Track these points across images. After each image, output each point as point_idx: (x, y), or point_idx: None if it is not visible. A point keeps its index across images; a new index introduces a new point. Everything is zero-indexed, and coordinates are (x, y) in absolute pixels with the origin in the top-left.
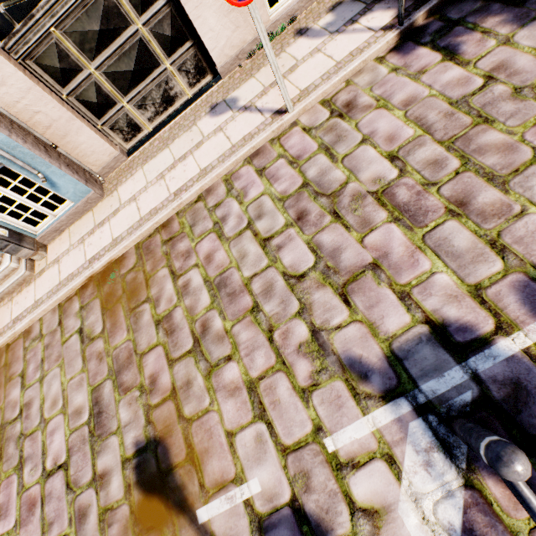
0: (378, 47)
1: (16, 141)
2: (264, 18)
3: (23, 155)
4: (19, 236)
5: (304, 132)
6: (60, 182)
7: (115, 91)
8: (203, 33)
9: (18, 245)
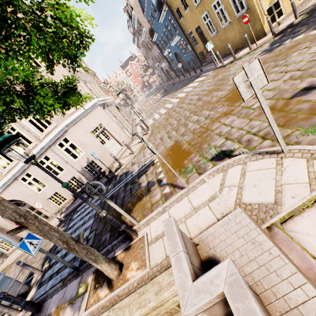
0: (56, 223)
1: (5, 236)
2: (57, 208)
3: (6, 238)
4: (3, 254)
5: None
6: (13, 242)
7: None
8: (44, 212)
9: (0, 257)
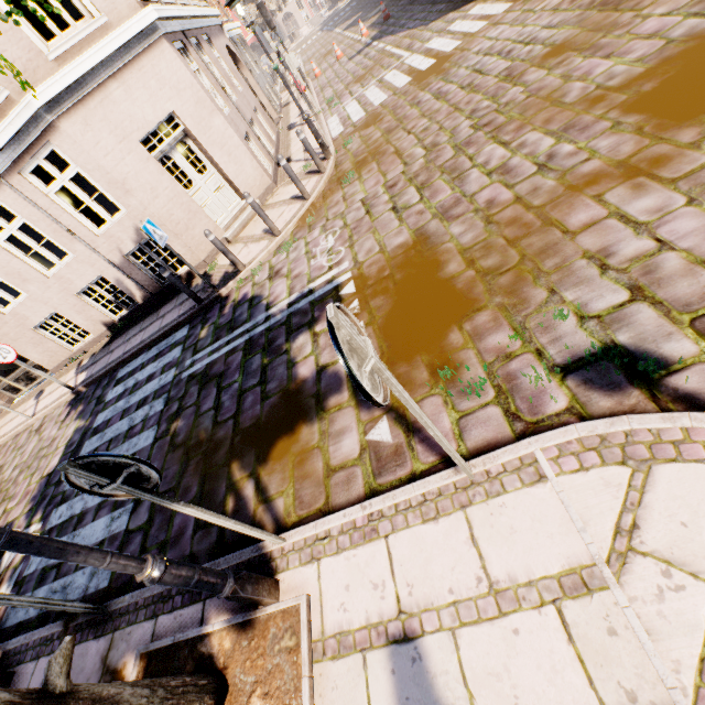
0: (65, 398)
1: None
2: (68, 352)
3: None
4: None
5: (29, 432)
6: None
7: (0, 376)
8: (33, 359)
9: None
